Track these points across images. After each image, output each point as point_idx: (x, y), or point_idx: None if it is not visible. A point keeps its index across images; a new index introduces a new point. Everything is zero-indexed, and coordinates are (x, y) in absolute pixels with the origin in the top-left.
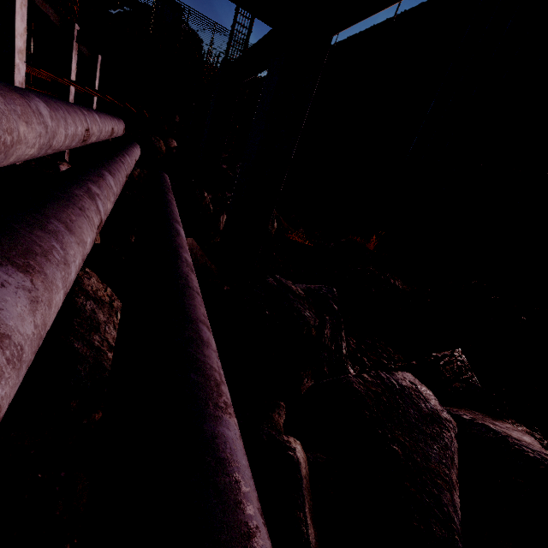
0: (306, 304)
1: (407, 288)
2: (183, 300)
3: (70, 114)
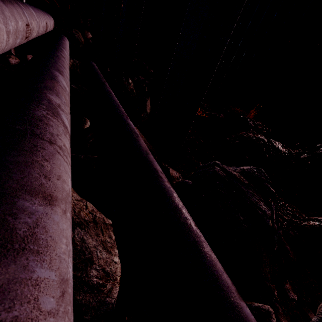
0: (255, 193)
1: (285, 151)
2: (205, 262)
3: (6, 5)
